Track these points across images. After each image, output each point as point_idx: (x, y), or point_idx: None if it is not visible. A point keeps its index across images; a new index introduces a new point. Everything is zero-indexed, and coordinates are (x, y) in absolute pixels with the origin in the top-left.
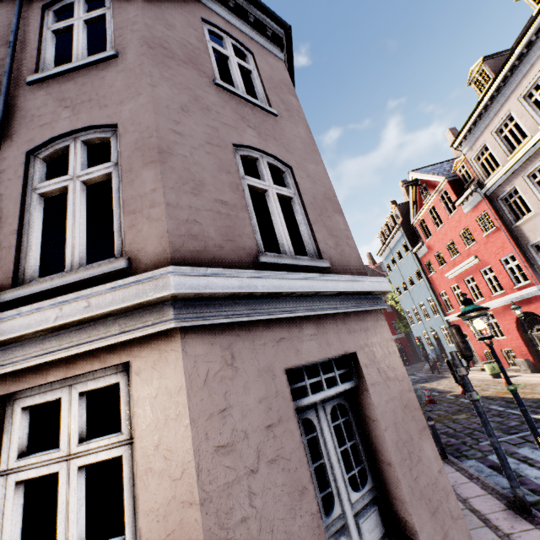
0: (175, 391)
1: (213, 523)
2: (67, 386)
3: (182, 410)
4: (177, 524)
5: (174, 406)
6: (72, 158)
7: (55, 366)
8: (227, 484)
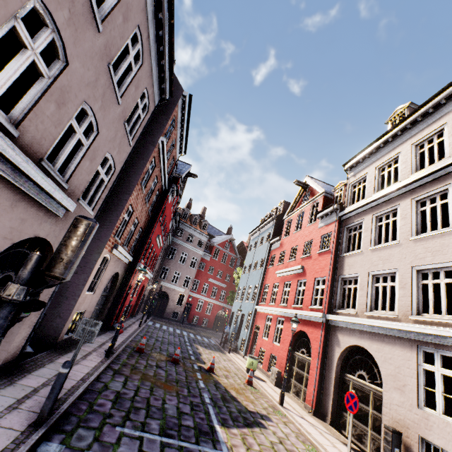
0: None
1: None
2: None
3: None
4: None
5: None
6: None
7: None
8: None
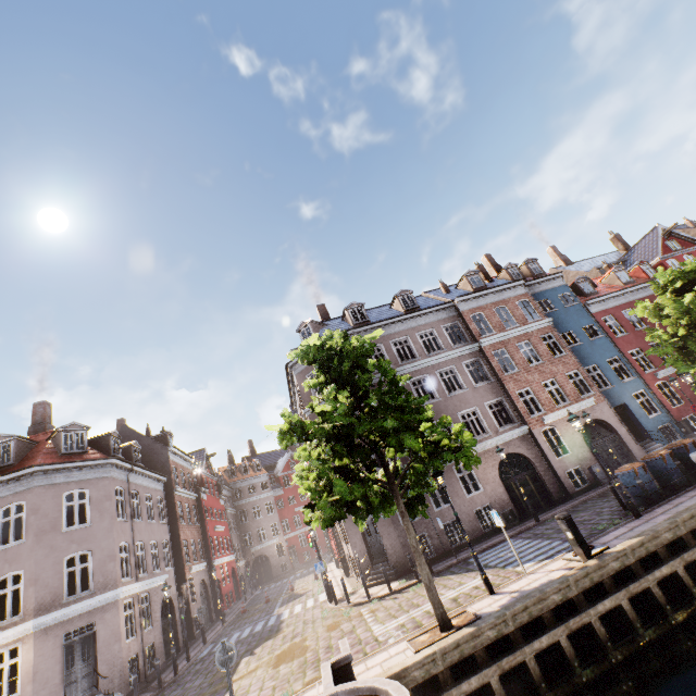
0: (32, 645)
1: (36, 669)
2: (7, 648)
3: (33, 649)
4: (29, 670)
5: (31, 649)
6: (9, 582)
7: (4, 645)
8: (40, 662)
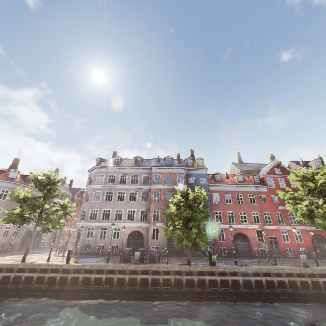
0: None
1: None
2: None
3: None
4: None
5: None
6: None
7: None
8: None
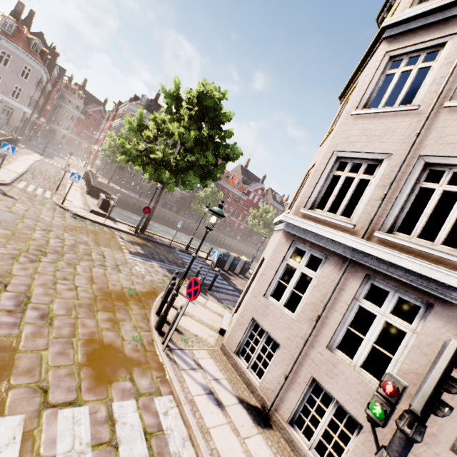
0: None
1: None
2: None
3: None
4: None
5: None
6: None
7: None
8: None
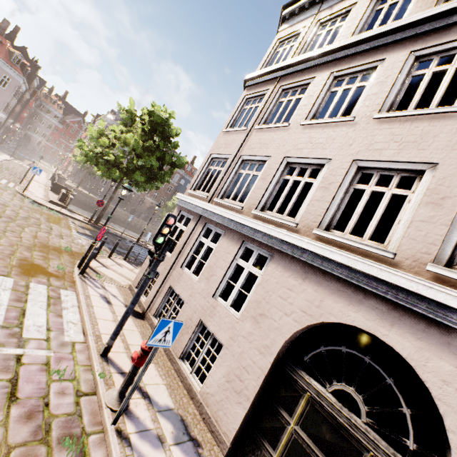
0: None
1: None
2: None
3: None
4: None
5: None
6: None
7: None
8: None
